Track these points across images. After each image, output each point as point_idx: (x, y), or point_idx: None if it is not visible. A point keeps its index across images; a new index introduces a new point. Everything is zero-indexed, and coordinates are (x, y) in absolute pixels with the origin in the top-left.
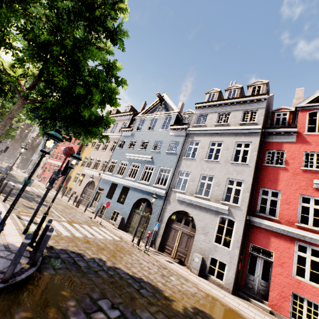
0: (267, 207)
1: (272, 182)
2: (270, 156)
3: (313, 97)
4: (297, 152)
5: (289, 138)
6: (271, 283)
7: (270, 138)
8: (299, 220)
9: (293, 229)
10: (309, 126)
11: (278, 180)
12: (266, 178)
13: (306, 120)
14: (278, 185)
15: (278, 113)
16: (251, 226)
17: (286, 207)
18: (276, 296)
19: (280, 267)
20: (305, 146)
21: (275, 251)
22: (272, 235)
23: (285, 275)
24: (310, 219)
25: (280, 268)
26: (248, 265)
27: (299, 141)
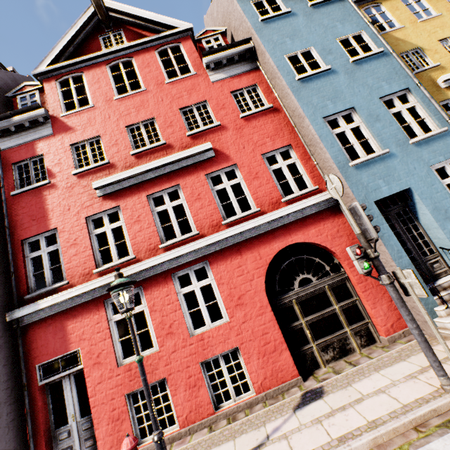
0: (47, 270)
1: (39, 218)
2: (25, 174)
3: (53, 55)
4: (61, 149)
5: (41, 130)
6: (94, 411)
7: (11, 141)
8: (99, 261)
9: (89, 283)
10: (66, 103)
11: (47, 210)
12: (27, 217)
13: (59, 95)
14: (49, 219)
15: (23, 97)
16: (27, 329)
17: (74, 251)
18: (108, 428)
19: (97, 368)
20: (69, 135)
21: (81, 346)
22: (68, 317)
23: (108, 375)
24: (113, 249)
25: (98, 370)
26: (51, 412)
27: (59, 131)
